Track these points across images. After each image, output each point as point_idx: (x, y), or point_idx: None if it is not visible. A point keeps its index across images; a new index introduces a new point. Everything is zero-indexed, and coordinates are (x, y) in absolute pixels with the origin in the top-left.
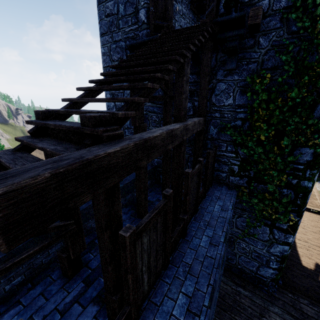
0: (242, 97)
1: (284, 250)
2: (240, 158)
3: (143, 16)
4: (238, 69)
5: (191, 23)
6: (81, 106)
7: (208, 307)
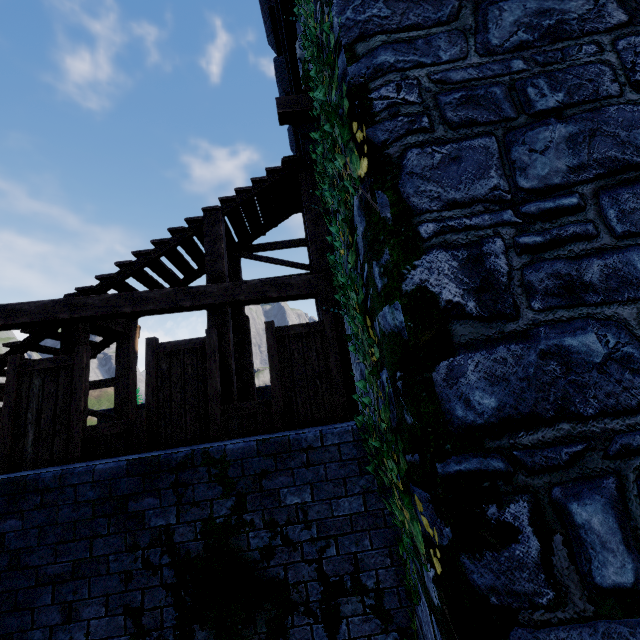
0: None
1: None
2: None
3: None
4: None
5: None
6: None
7: None
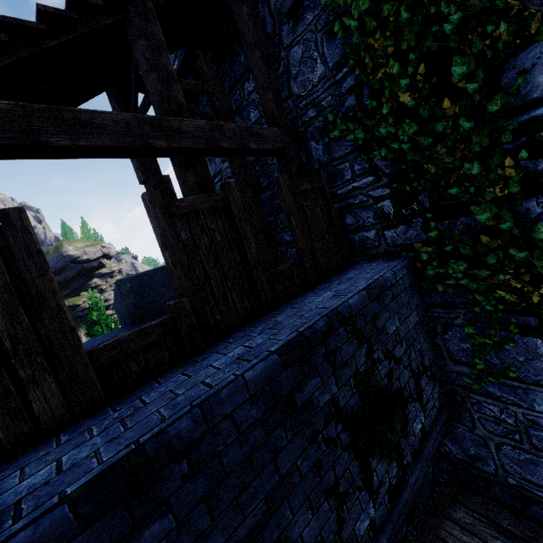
0: (334, 44)
1: None
2: (385, 178)
3: None
4: None
5: None
6: None
7: (70, 499)
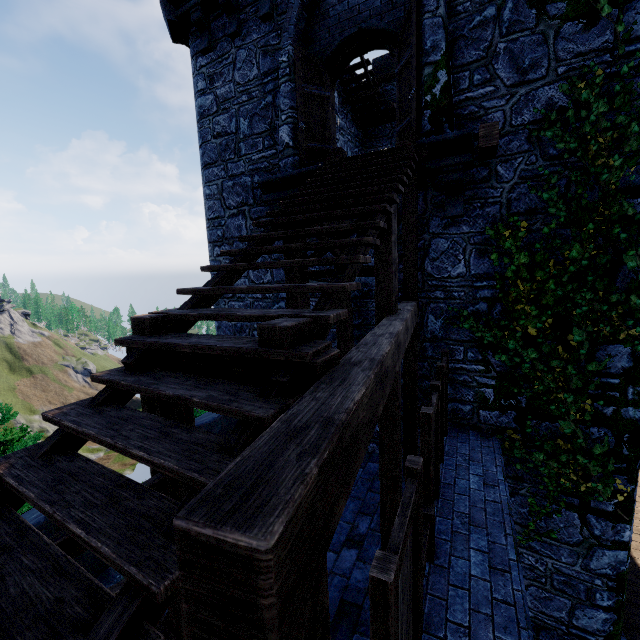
0: (482, 261)
1: (619, 561)
2: (494, 373)
3: (287, 136)
4: (467, 216)
5: (354, 141)
6: (214, 301)
7: None
